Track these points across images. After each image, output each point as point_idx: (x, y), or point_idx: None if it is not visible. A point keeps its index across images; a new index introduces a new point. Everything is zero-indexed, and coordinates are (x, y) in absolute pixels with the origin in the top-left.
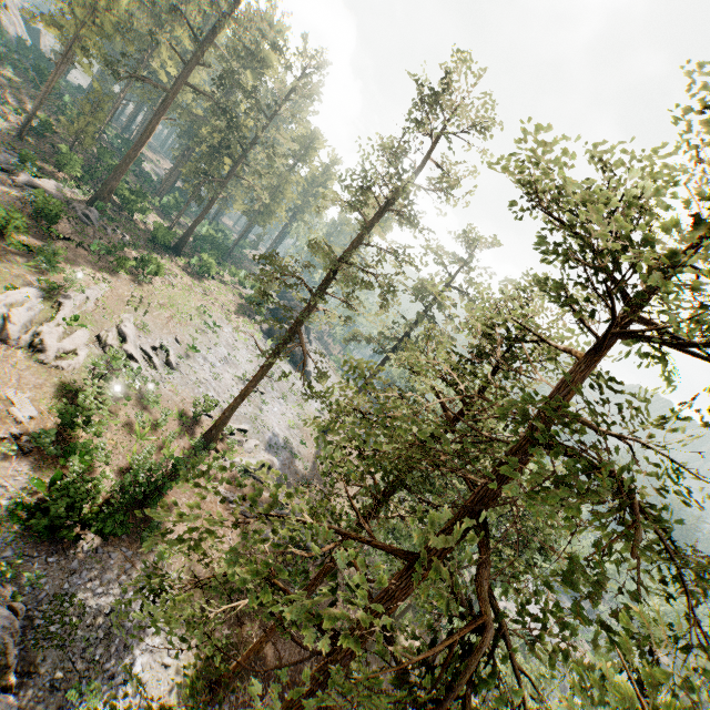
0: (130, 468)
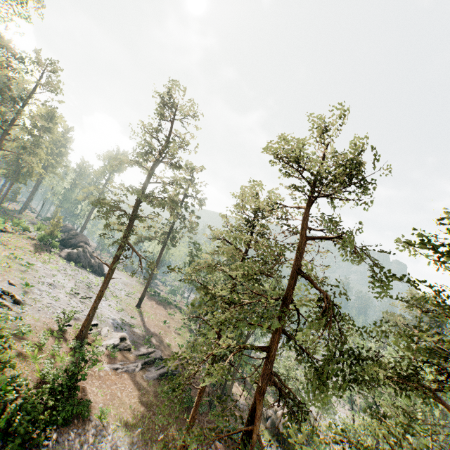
0: (41, 381)
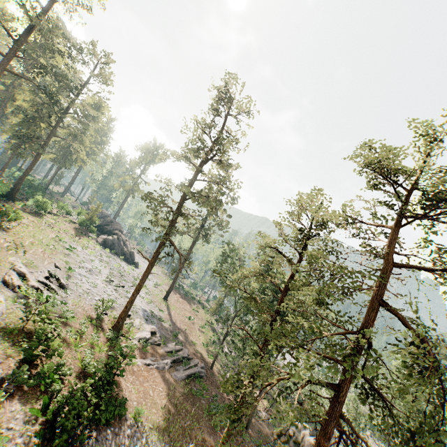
0: (82, 371)
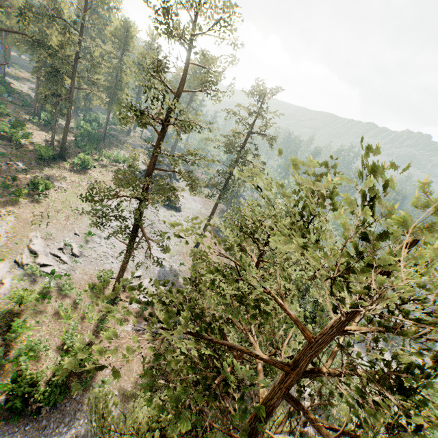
0: (65, 343)
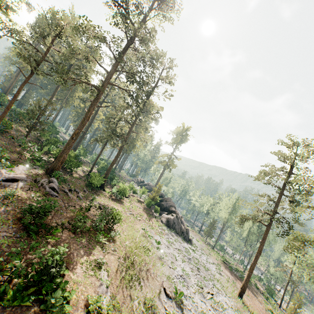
0: None
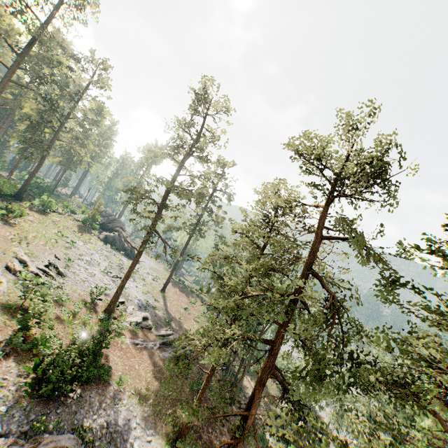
0: (73, 344)
